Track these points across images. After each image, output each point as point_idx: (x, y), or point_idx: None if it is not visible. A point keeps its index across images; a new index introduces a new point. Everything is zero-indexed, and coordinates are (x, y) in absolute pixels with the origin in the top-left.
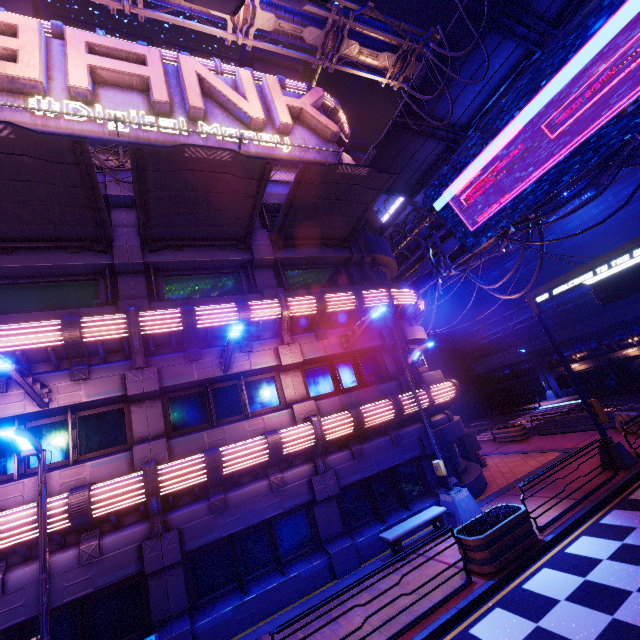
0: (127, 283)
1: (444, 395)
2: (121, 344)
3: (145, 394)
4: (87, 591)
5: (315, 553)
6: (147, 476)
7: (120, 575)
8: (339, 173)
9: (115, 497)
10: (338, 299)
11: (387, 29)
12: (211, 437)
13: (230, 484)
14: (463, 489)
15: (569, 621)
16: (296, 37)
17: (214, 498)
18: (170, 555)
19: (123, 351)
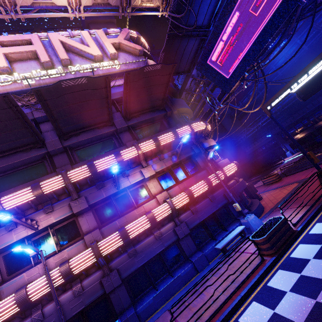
0: (58, 159)
1: (231, 170)
2: (63, 190)
3: (82, 210)
4: (82, 307)
5: (186, 263)
6: (93, 249)
7: (95, 297)
8: (146, 71)
9: (81, 263)
10: (165, 137)
11: None
12: (120, 222)
13: (135, 242)
14: (251, 214)
15: (316, 269)
16: (106, 4)
17: (129, 250)
18: (116, 282)
19: (66, 193)
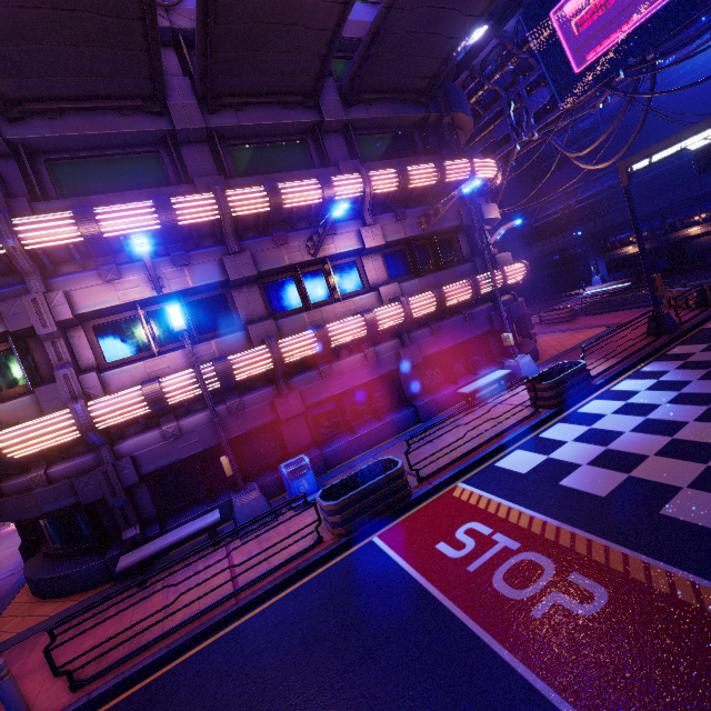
0: (192, 156)
1: (516, 276)
2: (211, 228)
3: (245, 279)
4: (241, 432)
5: (402, 407)
6: (272, 349)
7: (262, 422)
8: None
9: (250, 365)
10: (420, 172)
11: None
12: (311, 318)
13: (332, 357)
14: (526, 356)
15: (614, 423)
16: None
17: (322, 367)
18: (296, 408)
19: (212, 236)
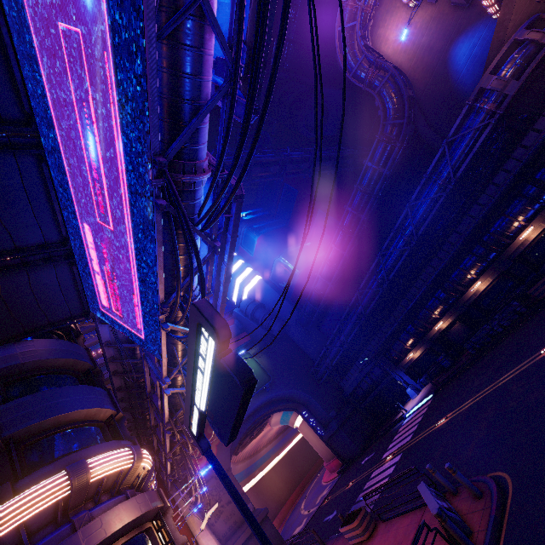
0: None
1: None
2: None
3: None
4: None
5: None
6: None
7: None
8: None
9: None
10: None
11: None
12: None
13: None
14: None
15: None
16: None
17: None
18: None
19: None
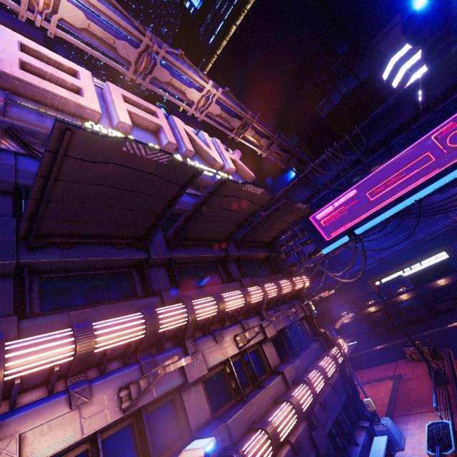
0: (155, 274)
1: (346, 348)
2: (175, 332)
3: (197, 379)
4: None
5: None
6: None
7: None
8: (294, 206)
9: None
10: (285, 285)
11: (267, 128)
12: (248, 412)
13: None
14: (387, 418)
15: None
16: (224, 120)
17: None
18: None
19: (171, 338)
